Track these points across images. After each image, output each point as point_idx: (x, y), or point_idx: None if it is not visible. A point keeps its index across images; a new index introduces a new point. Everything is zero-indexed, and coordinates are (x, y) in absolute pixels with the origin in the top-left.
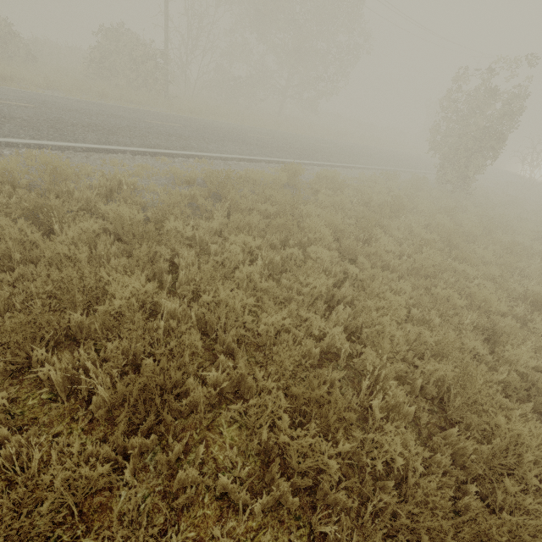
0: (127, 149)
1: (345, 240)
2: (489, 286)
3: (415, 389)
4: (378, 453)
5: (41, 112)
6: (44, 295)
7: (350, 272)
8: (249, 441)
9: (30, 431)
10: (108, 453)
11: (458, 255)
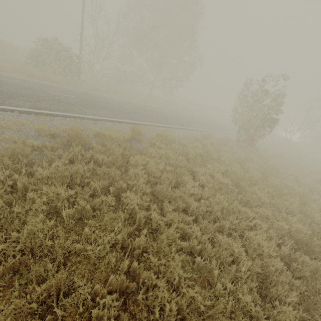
0: (16, 109)
1: (158, 186)
2: (263, 225)
3: None
4: None
5: None
6: None
7: (153, 216)
8: None
9: None
10: None
11: (242, 198)
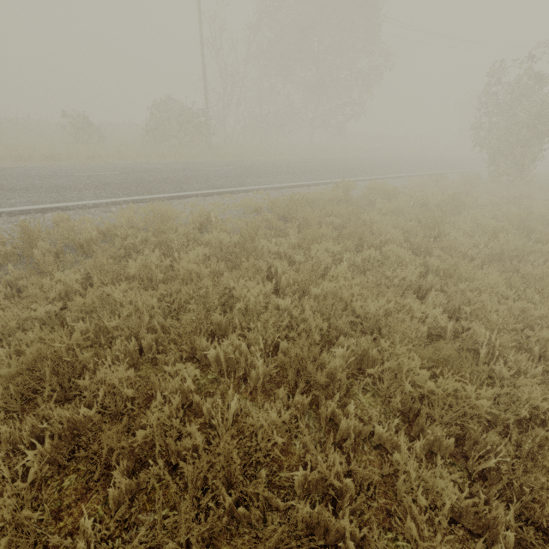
0: (198, 193)
1: (415, 239)
2: None
3: (533, 358)
4: (516, 408)
5: (126, 176)
6: (192, 301)
7: (429, 265)
8: (385, 406)
9: (216, 396)
10: (280, 409)
11: (539, 237)
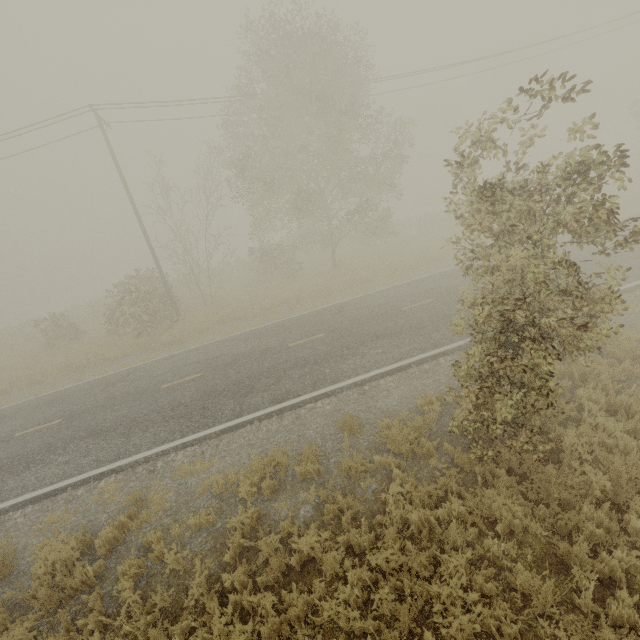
0: None
1: None
2: None
3: None
4: None
5: None
6: None
7: None
8: None
9: None
10: None
11: None
